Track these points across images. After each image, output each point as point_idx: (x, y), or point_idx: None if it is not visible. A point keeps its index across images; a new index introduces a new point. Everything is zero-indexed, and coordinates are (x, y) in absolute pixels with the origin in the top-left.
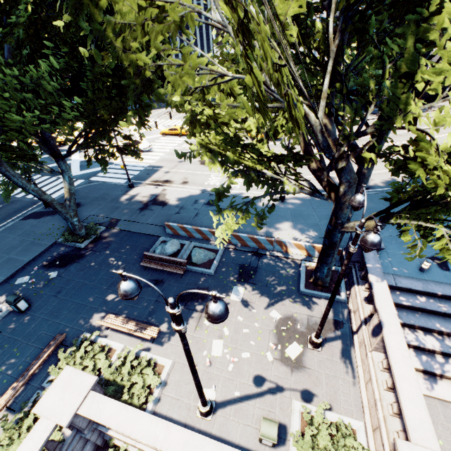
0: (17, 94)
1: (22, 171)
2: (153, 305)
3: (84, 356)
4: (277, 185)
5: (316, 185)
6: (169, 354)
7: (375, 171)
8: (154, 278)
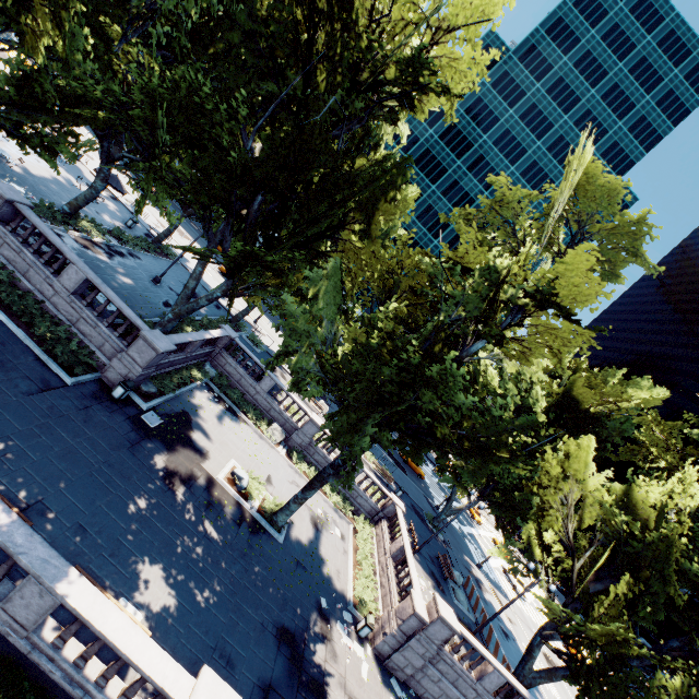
0: (504, 467)
1: None
2: (423, 555)
3: None
4: (538, 573)
5: None
6: None
7: None
8: (434, 560)
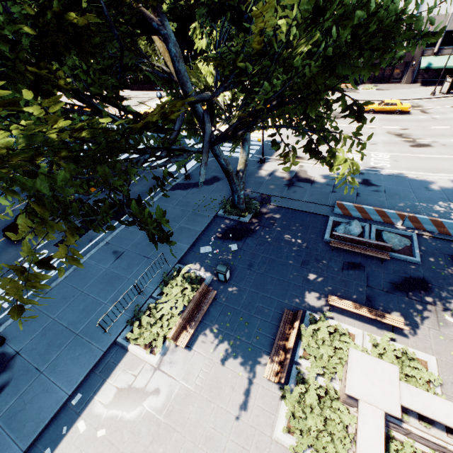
0: None
1: (201, 140)
2: (367, 290)
3: (328, 336)
4: None
5: None
6: (422, 348)
7: None
8: (349, 261)
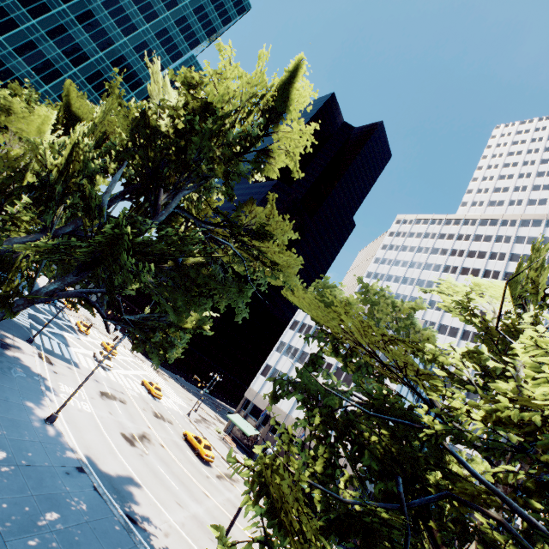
0: None
1: None
2: None
3: None
4: None
5: (108, 465)
6: None
7: (197, 545)
8: None
